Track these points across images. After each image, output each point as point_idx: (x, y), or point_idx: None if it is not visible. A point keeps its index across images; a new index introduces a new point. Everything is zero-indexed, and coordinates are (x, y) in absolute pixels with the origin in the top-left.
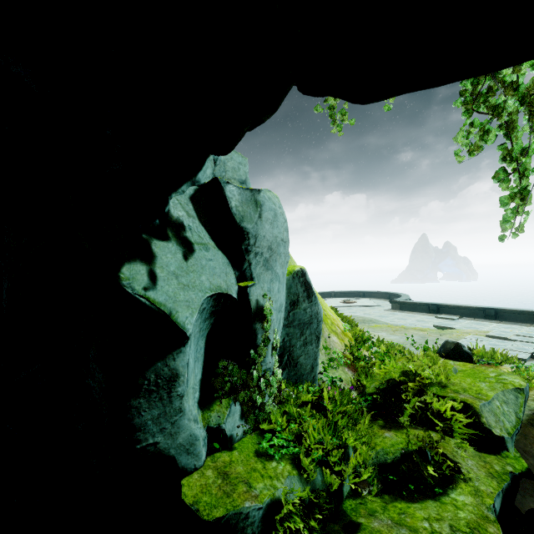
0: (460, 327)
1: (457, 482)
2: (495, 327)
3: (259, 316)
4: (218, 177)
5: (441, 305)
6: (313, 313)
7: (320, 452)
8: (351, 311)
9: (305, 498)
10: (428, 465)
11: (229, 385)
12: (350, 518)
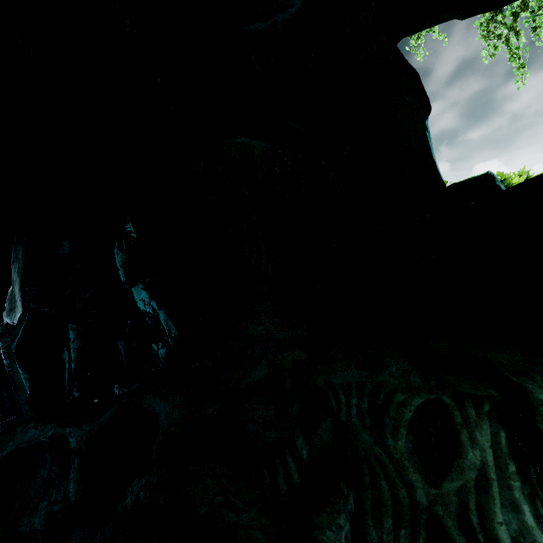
0: None
1: None
2: None
3: None
4: None
5: None
6: None
7: None
8: None
9: None
10: None
11: None
12: None
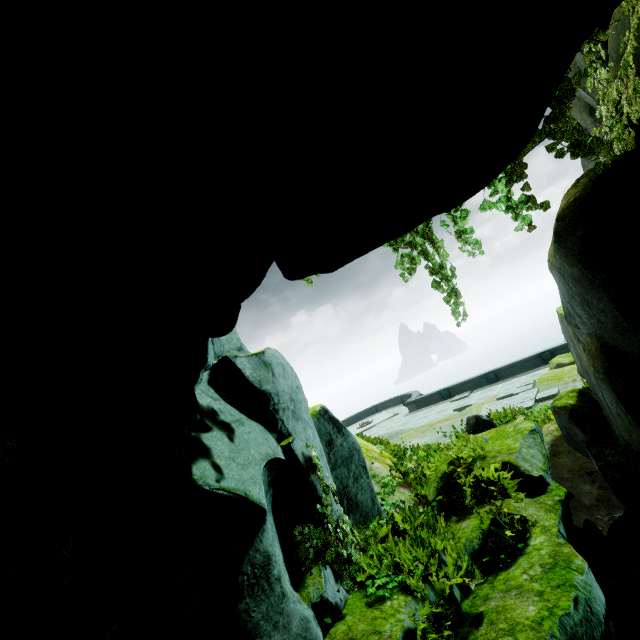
0: (475, 401)
1: (530, 530)
2: (501, 388)
3: (310, 467)
4: (226, 355)
5: (450, 388)
6: (350, 445)
7: (421, 567)
8: (373, 433)
9: (429, 617)
10: (505, 531)
11: (312, 550)
12: (472, 614)
